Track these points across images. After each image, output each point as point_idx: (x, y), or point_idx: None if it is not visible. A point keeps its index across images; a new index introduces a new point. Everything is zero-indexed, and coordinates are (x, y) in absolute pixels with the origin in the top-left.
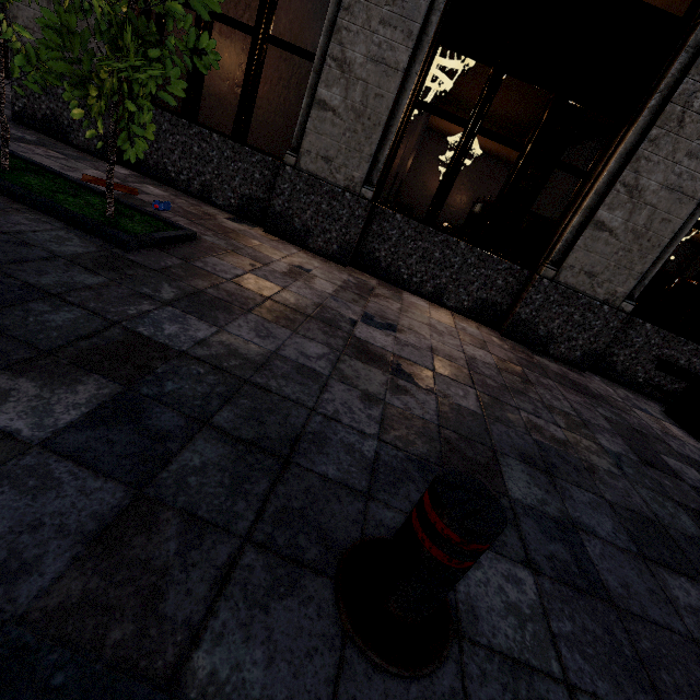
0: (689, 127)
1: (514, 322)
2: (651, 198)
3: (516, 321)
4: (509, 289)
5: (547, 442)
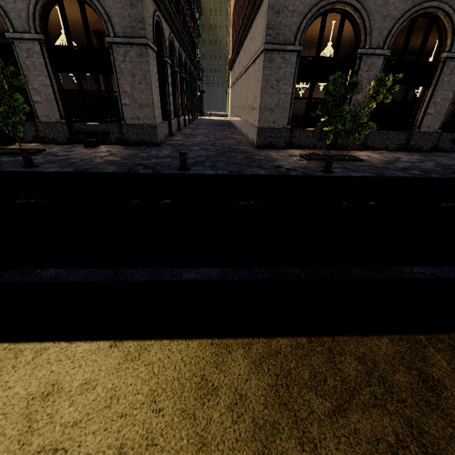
0: (444, 85)
1: (410, 147)
2: (439, 103)
3: (411, 146)
4: (406, 139)
5: (450, 164)
